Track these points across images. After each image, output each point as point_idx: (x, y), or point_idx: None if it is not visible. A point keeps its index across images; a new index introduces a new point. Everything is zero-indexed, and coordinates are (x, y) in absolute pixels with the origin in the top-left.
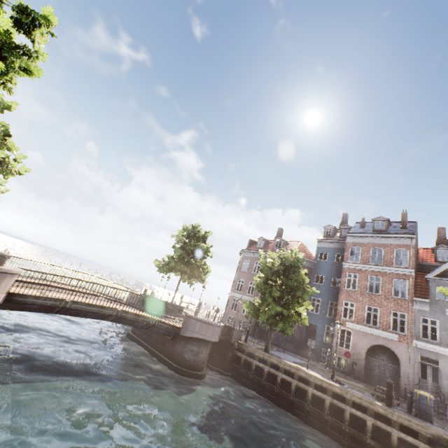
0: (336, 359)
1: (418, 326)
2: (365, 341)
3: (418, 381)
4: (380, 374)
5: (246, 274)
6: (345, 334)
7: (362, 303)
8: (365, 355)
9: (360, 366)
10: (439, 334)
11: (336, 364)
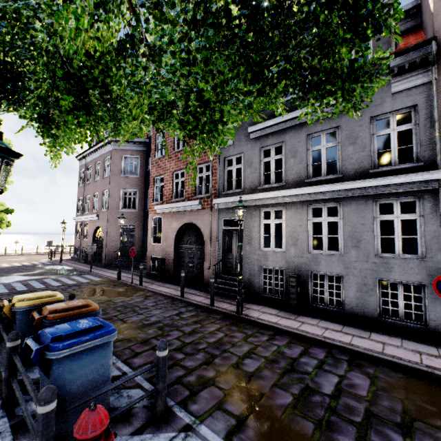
0: (151, 261)
1: (222, 175)
2: (173, 226)
3: (221, 259)
4: (190, 265)
5: (83, 189)
6: (157, 224)
7: (169, 171)
8: (177, 244)
9: (170, 262)
10: (244, 176)
11: (151, 268)
